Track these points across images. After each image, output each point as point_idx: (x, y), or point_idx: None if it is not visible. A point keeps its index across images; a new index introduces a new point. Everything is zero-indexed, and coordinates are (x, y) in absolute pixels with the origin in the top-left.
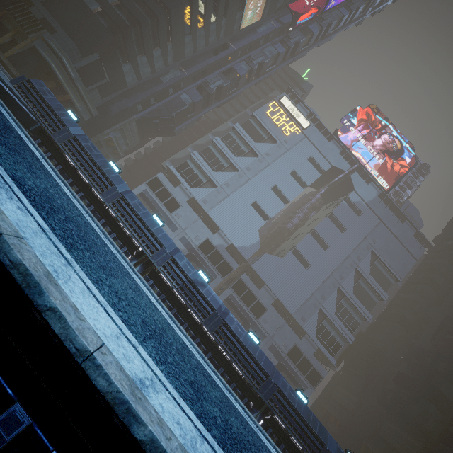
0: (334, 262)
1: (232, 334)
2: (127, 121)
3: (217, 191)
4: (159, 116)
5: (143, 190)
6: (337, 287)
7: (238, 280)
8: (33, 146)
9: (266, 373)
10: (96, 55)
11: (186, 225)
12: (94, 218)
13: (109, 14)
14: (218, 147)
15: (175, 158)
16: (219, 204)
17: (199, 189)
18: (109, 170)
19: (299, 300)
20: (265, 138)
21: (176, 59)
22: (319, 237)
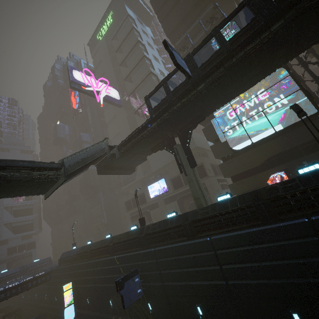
0: None
1: None
2: None
3: None
4: None
5: None
6: (3, 207)
7: None
8: None
9: None
10: None
11: None
12: None
13: None
14: None
15: None
16: None
17: None
18: None
19: None
20: None
21: None
22: None
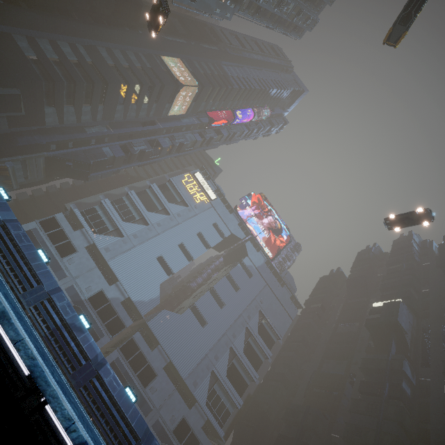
0: (228, 321)
1: (104, 389)
2: (34, 155)
3: (123, 241)
4: (75, 159)
5: (32, 228)
6: (230, 345)
7: (129, 340)
8: None
9: (137, 435)
10: (17, 90)
11: (78, 273)
12: None
13: (44, 65)
14: (132, 200)
15: (82, 202)
16: (123, 254)
17: (104, 236)
18: None
19: (193, 362)
20: (178, 200)
21: (105, 119)
22: (217, 295)
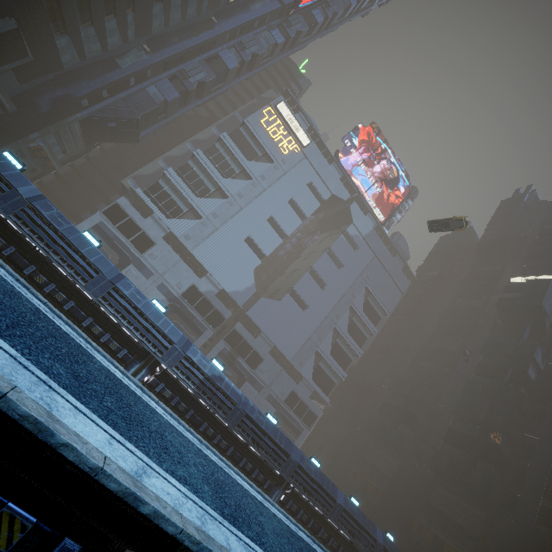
0: (331, 302)
1: (254, 424)
2: (66, 122)
3: (203, 223)
4: (117, 117)
5: (98, 222)
6: (334, 326)
7: (231, 331)
8: (102, 356)
9: (287, 453)
10: (11, 21)
11: (164, 269)
12: (177, 417)
13: None
14: (201, 164)
15: (140, 175)
16: (206, 241)
17: (179, 221)
18: (90, 251)
19: (297, 345)
20: (259, 155)
21: (139, 34)
22: (317, 275)
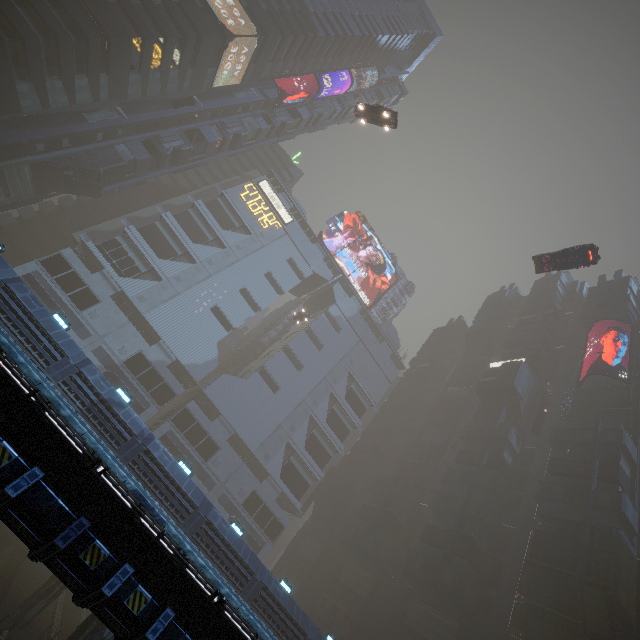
0: (308, 386)
1: (155, 463)
2: (14, 162)
3: (162, 286)
4: (76, 166)
5: (32, 271)
6: (310, 414)
7: (182, 410)
8: None
9: (194, 504)
10: None
11: (106, 330)
12: None
13: (1, 7)
14: (169, 226)
15: (97, 230)
16: (164, 305)
17: (134, 280)
18: None
19: (264, 433)
20: (236, 226)
21: (113, 97)
22: (293, 355)
